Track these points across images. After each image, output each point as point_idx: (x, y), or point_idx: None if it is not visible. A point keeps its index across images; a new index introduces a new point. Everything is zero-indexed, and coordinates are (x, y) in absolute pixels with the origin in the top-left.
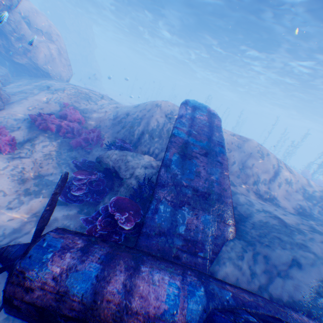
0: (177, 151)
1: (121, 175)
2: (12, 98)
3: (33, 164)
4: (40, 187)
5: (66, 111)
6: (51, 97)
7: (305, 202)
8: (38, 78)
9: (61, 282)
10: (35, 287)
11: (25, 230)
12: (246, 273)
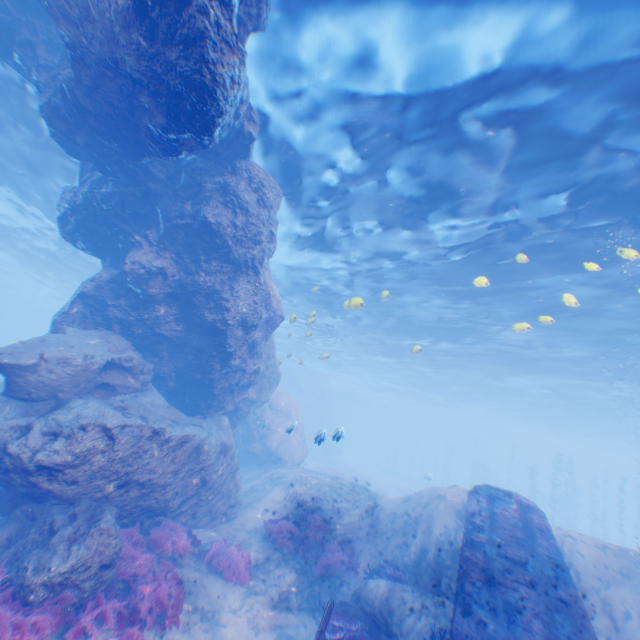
0: (476, 575)
1: (395, 627)
2: (243, 499)
3: (267, 603)
4: None
5: (307, 514)
6: (287, 493)
7: None
8: (266, 465)
9: None
10: None
11: None
12: None
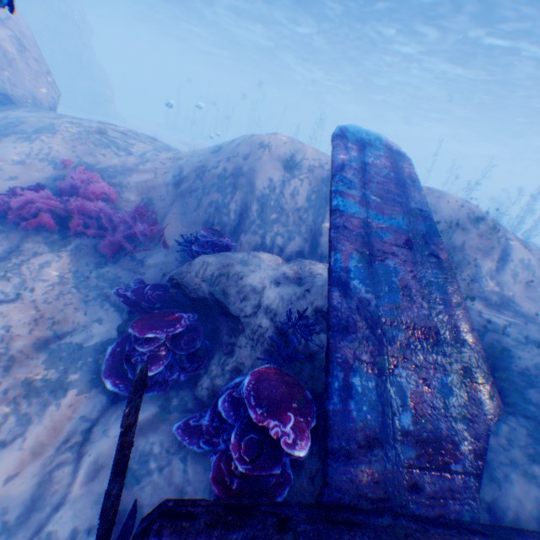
0: (353, 247)
1: (234, 310)
2: None
3: (27, 314)
4: (59, 368)
5: (72, 179)
6: (29, 148)
7: None
8: None
9: None
10: None
11: (55, 497)
12: None
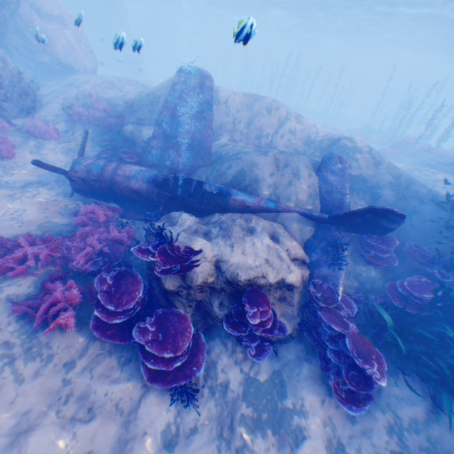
0: (168, 113)
1: (136, 142)
2: (47, 99)
3: (75, 147)
4: None
5: (93, 102)
6: (78, 91)
7: (303, 148)
8: (64, 75)
9: (89, 168)
10: (79, 171)
11: None
12: (202, 179)
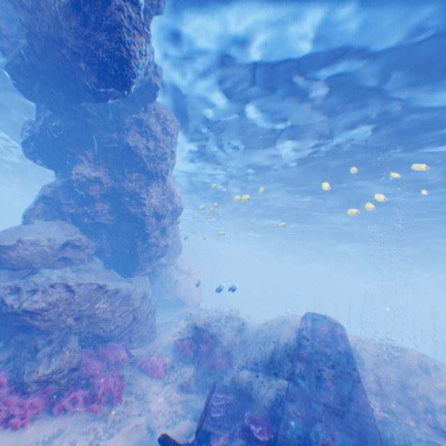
0: (301, 363)
1: (254, 396)
2: (160, 328)
3: (177, 389)
4: (184, 410)
5: (202, 335)
6: (189, 323)
7: None
8: (175, 307)
9: None
10: None
11: None
12: None
